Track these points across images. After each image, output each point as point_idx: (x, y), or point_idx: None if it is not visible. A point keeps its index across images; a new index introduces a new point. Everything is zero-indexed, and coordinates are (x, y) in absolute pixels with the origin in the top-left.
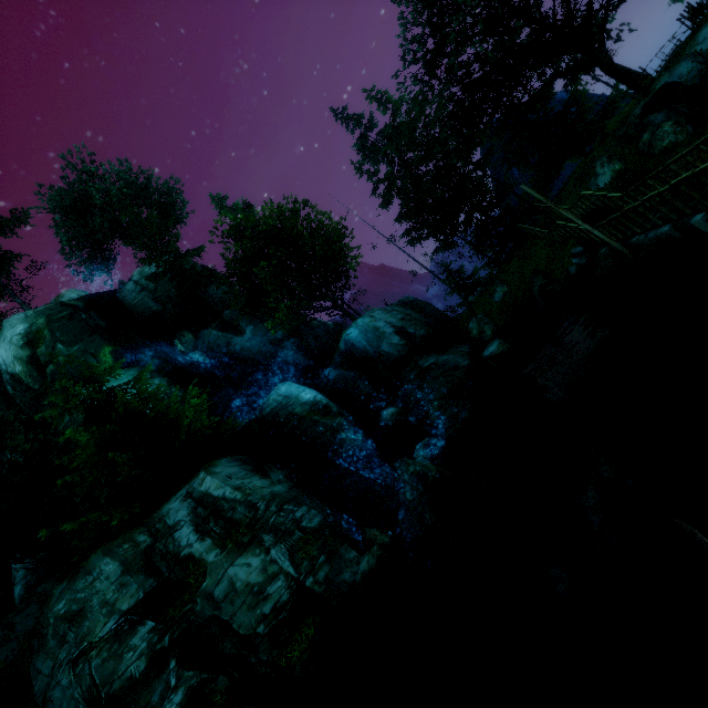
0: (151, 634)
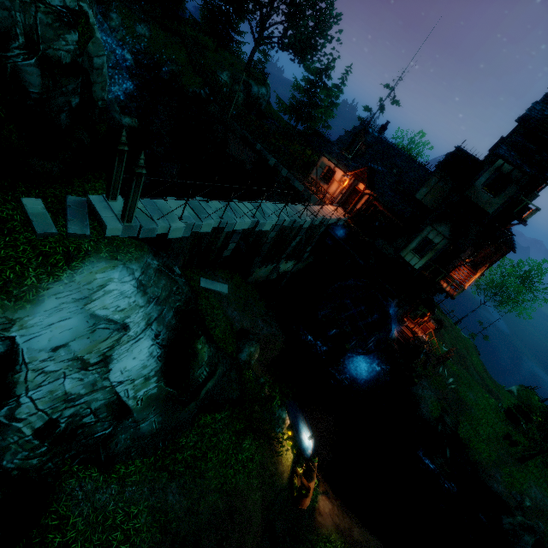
0: (76, 45)
